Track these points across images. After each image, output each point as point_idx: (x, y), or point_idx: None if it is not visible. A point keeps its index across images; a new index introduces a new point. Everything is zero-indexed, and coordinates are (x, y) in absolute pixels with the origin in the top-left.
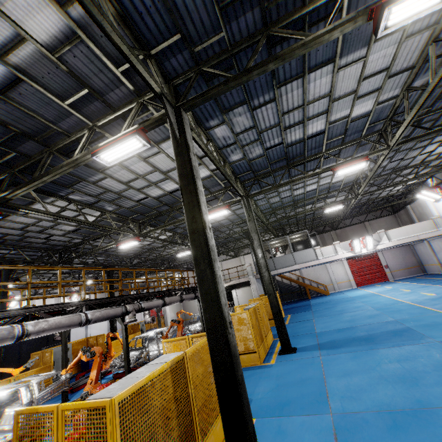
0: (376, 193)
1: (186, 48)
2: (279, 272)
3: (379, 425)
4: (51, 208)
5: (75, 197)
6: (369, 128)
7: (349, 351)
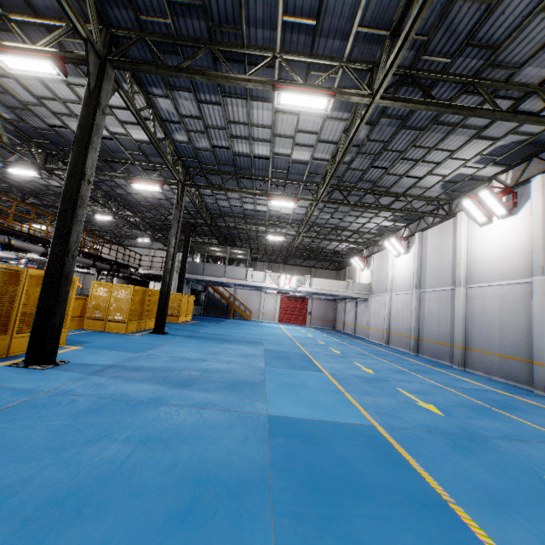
0: (324, 242)
1: (132, 11)
2: (205, 279)
3: (165, 360)
4: None
5: None
6: (310, 176)
7: (204, 341)
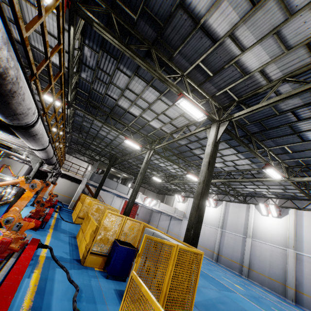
0: (167, 183)
1: None
2: (103, 188)
3: None
4: (52, 26)
5: (86, 51)
6: None
7: None
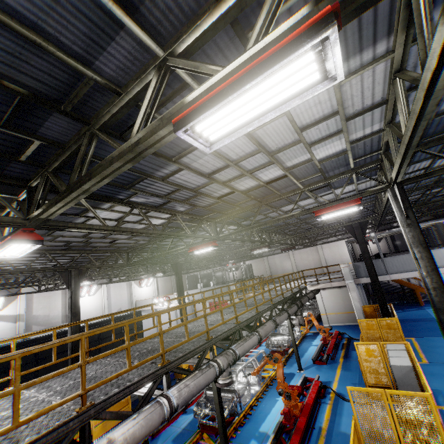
0: None
1: None
2: (393, 278)
3: None
4: (110, 214)
5: (138, 200)
6: None
7: None
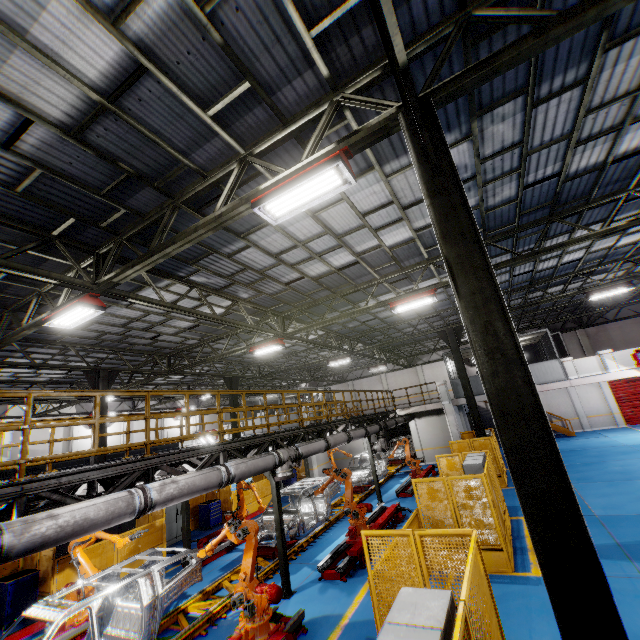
0: None
1: None
2: None
3: None
4: (164, 296)
5: (199, 279)
6: None
7: None
